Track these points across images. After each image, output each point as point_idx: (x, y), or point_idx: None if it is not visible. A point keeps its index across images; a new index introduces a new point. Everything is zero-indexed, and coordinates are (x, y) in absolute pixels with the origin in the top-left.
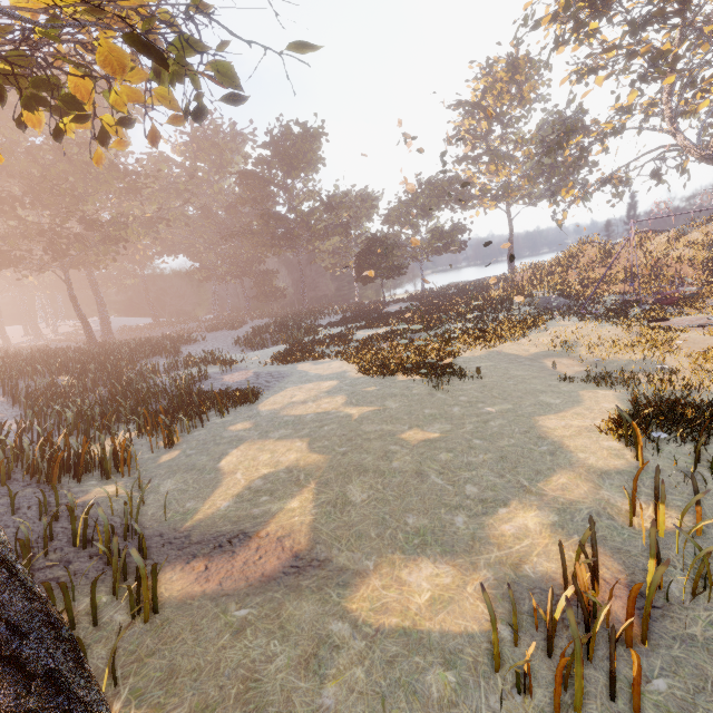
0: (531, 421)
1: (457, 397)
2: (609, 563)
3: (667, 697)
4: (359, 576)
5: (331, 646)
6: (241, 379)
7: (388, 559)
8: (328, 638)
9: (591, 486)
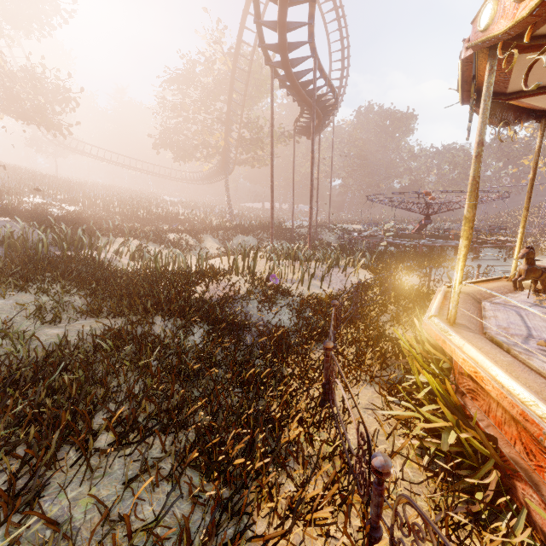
0: None
1: None
2: None
3: None
4: None
5: None
6: None
7: None
8: None
9: None
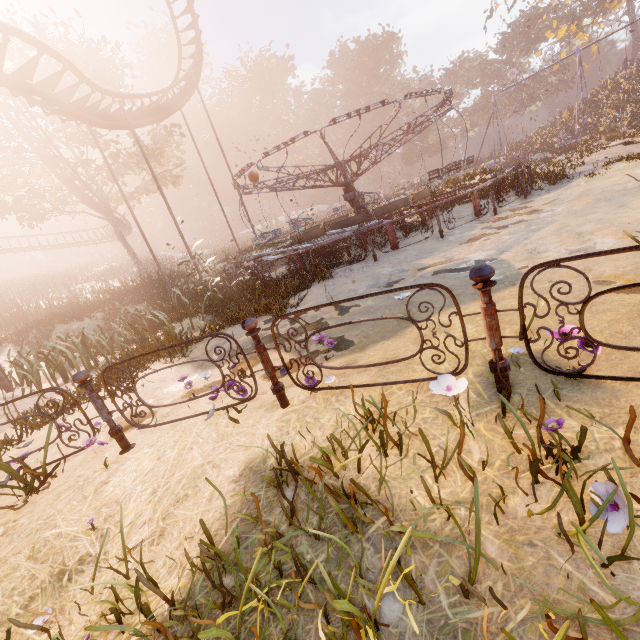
0: None
1: None
2: None
3: None
4: None
5: None
6: None
7: None
8: None
9: None
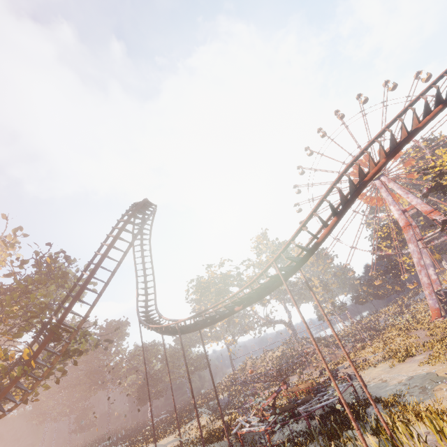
0: None
1: None
2: None
3: None
4: None
5: None
6: None
7: None
8: None
9: None
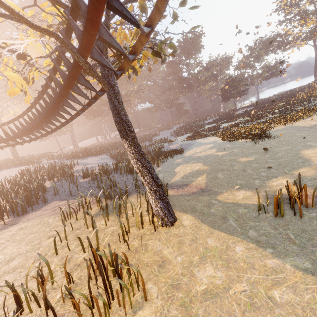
0: (298, 152)
1: (265, 146)
2: (311, 191)
3: (314, 216)
4: (220, 193)
5: (212, 204)
6: (176, 146)
7: (230, 190)
8: (211, 203)
9: (315, 171)
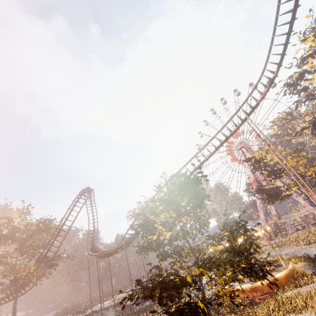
0: None
1: None
2: None
3: None
4: None
5: None
6: None
7: None
8: None
9: None
